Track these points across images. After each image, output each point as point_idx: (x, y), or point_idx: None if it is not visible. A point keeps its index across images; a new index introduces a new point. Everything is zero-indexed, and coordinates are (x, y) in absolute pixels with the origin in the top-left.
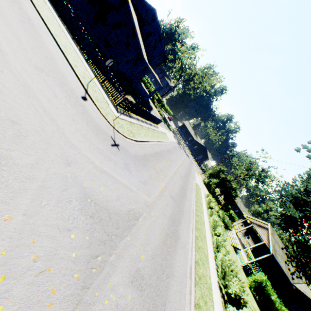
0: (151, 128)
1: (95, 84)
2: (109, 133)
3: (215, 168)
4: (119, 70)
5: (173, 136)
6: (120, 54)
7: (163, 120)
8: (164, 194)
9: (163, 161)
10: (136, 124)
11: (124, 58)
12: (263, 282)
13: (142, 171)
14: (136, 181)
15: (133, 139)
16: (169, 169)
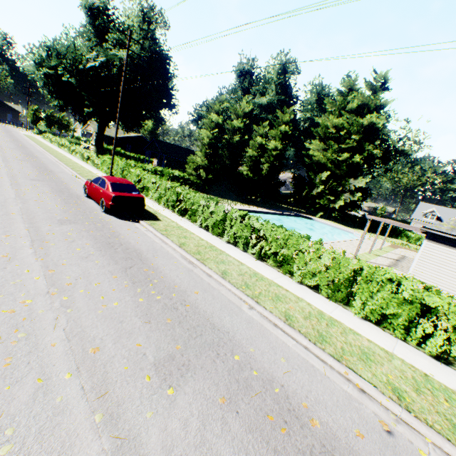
0: None
1: None
2: None
3: (29, 114)
4: None
5: None
6: None
7: None
8: None
9: None
10: None
11: None
12: None
13: None
14: None
15: None
16: None
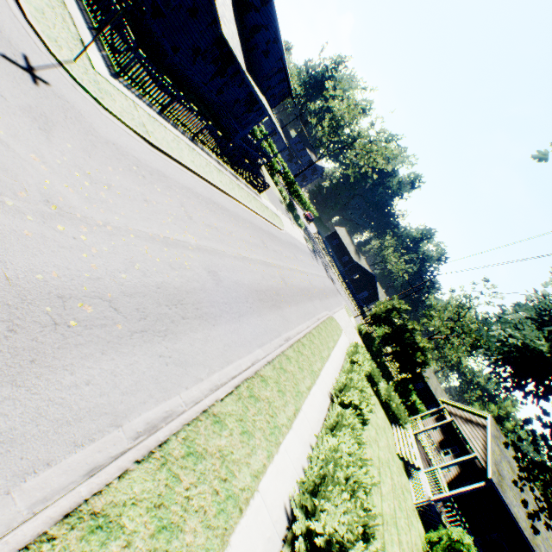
0: (234, 180)
1: (61, 3)
2: (24, 49)
3: (382, 305)
4: (185, 73)
5: (302, 236)
6: (180, 31)
7: (287, 207)
8: (185, 253)
9: (233, 226)
10: (176, 136)
11: (188, 39)
12: (464, 548)
13: (115, 171)
14: (54, 153)
15: (134, 128)
16: (247, 247)
